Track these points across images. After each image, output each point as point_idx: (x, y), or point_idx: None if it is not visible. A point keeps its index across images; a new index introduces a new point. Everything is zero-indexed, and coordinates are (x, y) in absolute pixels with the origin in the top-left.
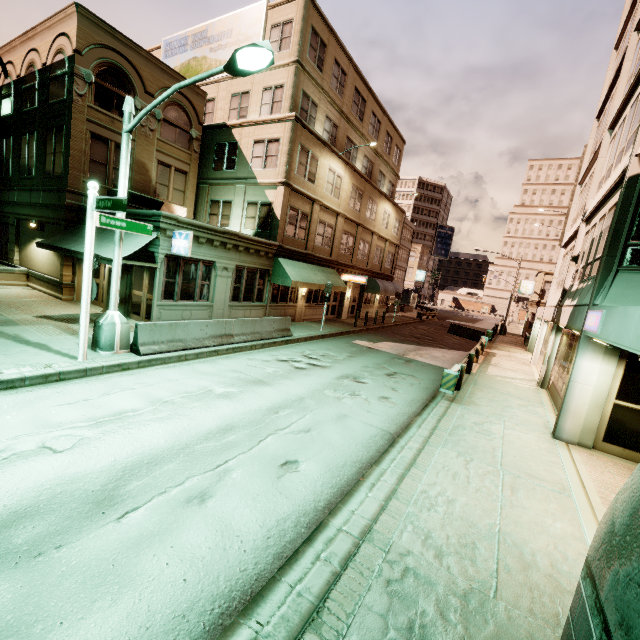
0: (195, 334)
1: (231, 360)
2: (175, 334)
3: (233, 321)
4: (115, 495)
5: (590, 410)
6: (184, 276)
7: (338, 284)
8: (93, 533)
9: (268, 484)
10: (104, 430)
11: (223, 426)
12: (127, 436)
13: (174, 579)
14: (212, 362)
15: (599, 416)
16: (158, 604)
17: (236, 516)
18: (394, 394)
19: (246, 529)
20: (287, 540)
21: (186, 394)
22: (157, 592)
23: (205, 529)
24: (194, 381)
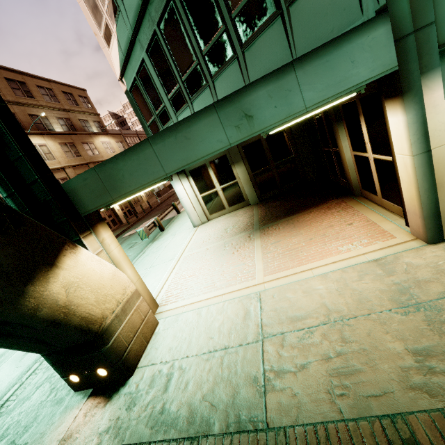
0: None
1: None
2: None
3: None
4: None
5: (195, 206)
6: None
7: None
8: None
9: (12, 368)
10: None
11: None
12: None
13: None
14: None
15: (200, 206)
16: None
17: None
18: None
19: None
20: (11, 387)
21: None
22: None
23: None
24: None
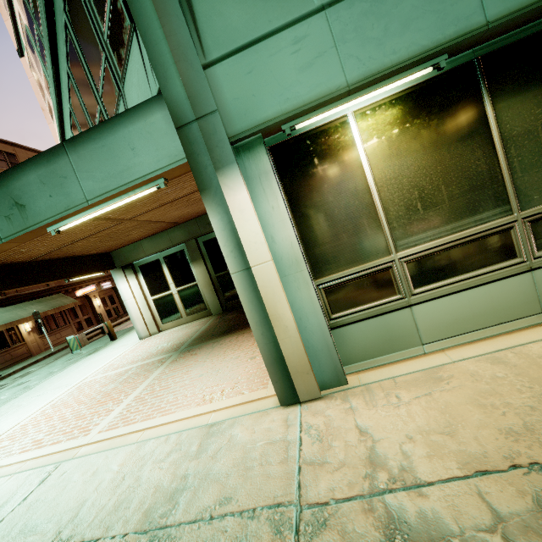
0: None
1: None
2: None
3: None
4: None
5: (144, 311)
6: None
7: (64, 304)
8: None
9: None
10: None
11: None
12: None
13: None
14: None
15: (149, 312)
16: None
17: None
18: (44, 377)
19: None
20: None
21: None
22: None
23: None
24: None
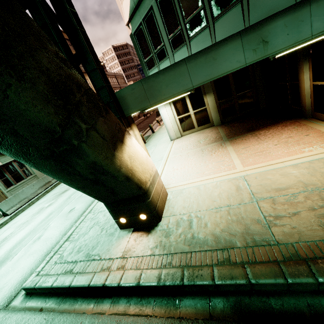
0: (30, 192)
1: (53, 191)
2: (20, 198)
3: (46, 176)
4: (8, 257)
5: (173, 125)
6: (9, 173)
7: None
8: (2, 268)
9: (63, 220)
10: (0, 246)
11: (48, 215)
12: (10, 241)
13: (30, 259)
14: (44, 197)
15: (176, 125)
16: (25, 266)
17: (50, 235)
18: None
19: (54, 235)
20: (67, 229)
21: (33, 215)
22: (25, 264)
23: (40, 244)
24: (36, 209)
